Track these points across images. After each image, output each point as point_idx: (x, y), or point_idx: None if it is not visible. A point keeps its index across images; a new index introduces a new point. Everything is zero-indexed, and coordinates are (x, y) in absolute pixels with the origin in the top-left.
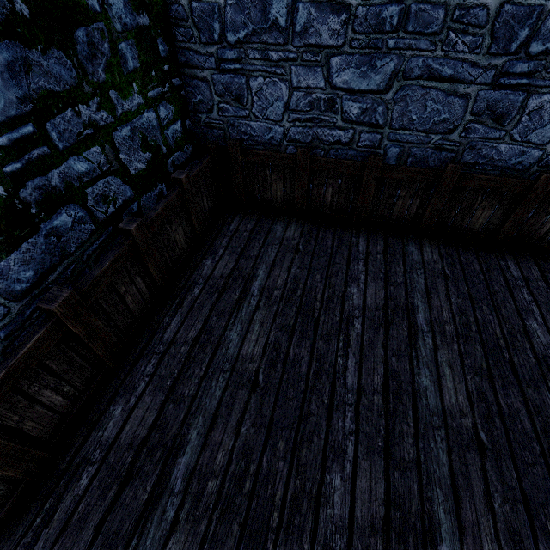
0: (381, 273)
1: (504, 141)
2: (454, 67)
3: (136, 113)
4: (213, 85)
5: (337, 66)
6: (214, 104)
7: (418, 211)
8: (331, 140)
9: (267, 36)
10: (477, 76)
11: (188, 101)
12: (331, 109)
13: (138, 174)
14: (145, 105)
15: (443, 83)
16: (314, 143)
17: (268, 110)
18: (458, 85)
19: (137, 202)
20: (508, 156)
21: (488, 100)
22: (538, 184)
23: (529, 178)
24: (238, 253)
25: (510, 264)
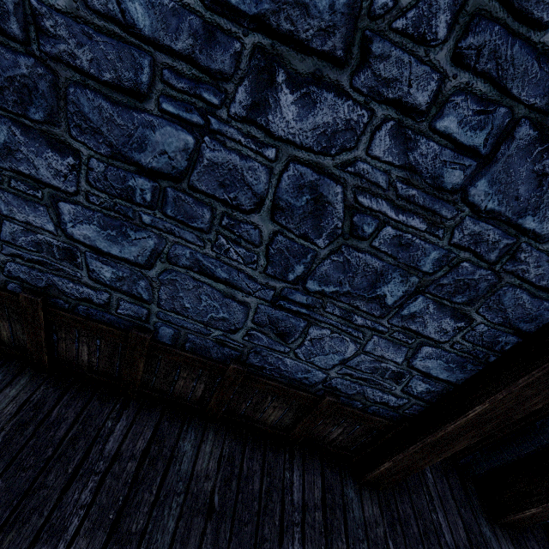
0: (115, 510)
1: (289, 356)
2: (229, 272)
3: None
4: None
5: (71, 215)
6: None
7: (205, 395)
8: (77, 295)
9: None
10: (256, 290)
11: None
12: (71, 260)
13: None
14: None
15: (219, 283)
16: (53, 291)
17: None
18: (236, 291)
19: None
20: (294, 370)
21: (270, 316)
22: (322, 403)
23: (316, 392)
24: None
25: (295, 476)
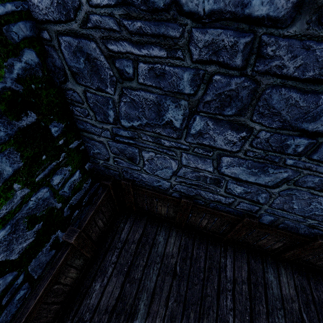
0: (247, 314)
1: None
2: None
3: (18, 207)
4: (109, 147)
5: (227, 162)
6: (110, 157)
7: (279, 248)
8: (212, 199)
9: (161, 129)
10: None
11: (88, 150)
12: (216, 184)
13: (24, 251)
14: (33, 190)
15: None
16: (197, 197)
17: (158, 171)
18: None
19: (22, 273)
20: None
21: None
22: None
23: None
24: (124, 273)
25: None
